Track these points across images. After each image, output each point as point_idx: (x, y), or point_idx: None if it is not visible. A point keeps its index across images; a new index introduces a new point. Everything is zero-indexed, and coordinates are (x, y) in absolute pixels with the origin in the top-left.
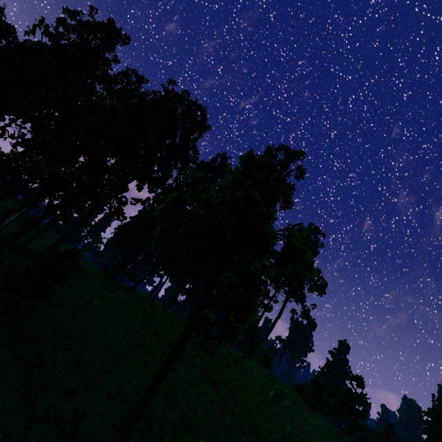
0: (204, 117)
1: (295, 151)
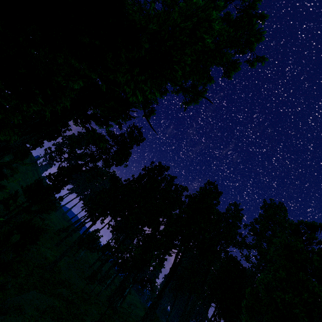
0: (216, 188)
1: (315, 224)
